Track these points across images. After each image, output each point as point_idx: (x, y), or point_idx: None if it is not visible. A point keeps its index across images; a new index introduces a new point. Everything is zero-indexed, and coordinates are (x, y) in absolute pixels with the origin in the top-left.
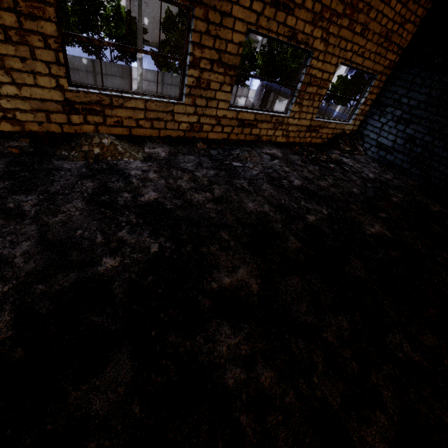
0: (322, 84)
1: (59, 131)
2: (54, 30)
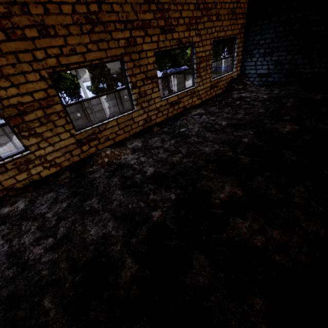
0: (207, 58)
1: (79, 159)
2: (61, 107)
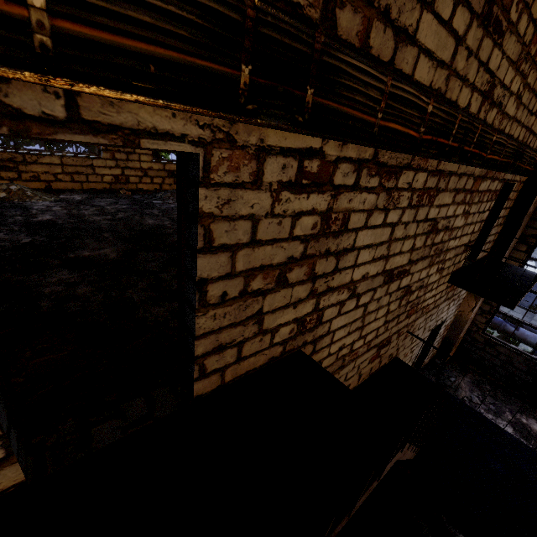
0: None
1: None
2: None
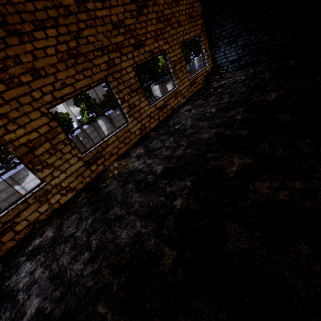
0: (180, 60)
1: (90, 179)
2: (64, 136)
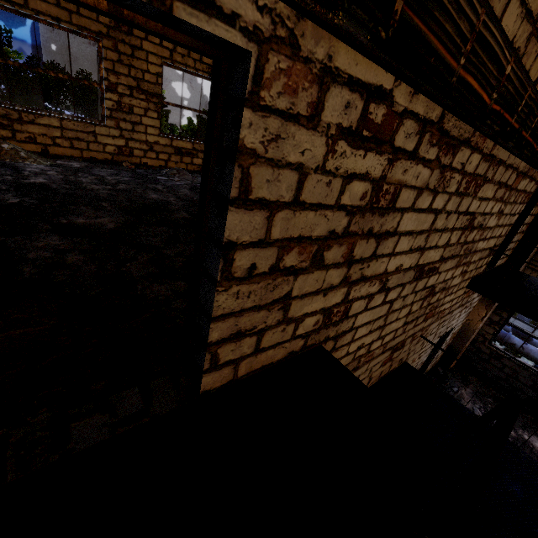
0: None
1: None
2: None
